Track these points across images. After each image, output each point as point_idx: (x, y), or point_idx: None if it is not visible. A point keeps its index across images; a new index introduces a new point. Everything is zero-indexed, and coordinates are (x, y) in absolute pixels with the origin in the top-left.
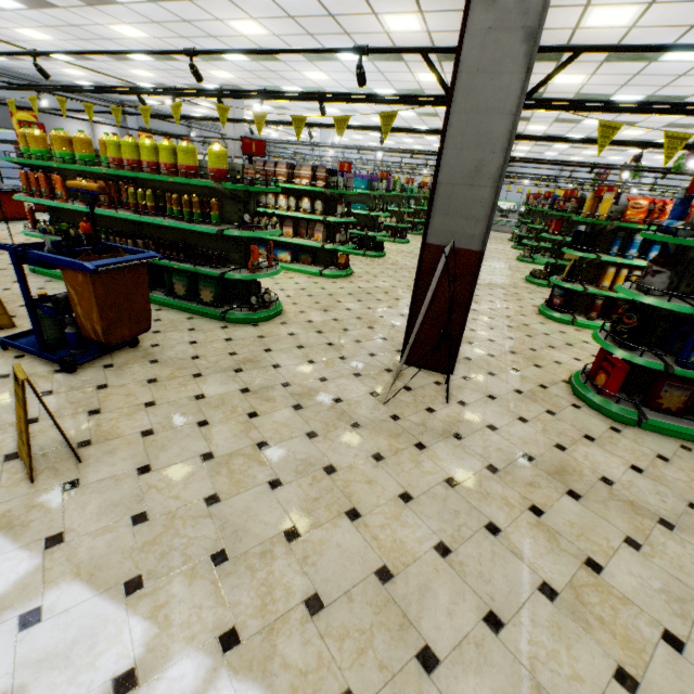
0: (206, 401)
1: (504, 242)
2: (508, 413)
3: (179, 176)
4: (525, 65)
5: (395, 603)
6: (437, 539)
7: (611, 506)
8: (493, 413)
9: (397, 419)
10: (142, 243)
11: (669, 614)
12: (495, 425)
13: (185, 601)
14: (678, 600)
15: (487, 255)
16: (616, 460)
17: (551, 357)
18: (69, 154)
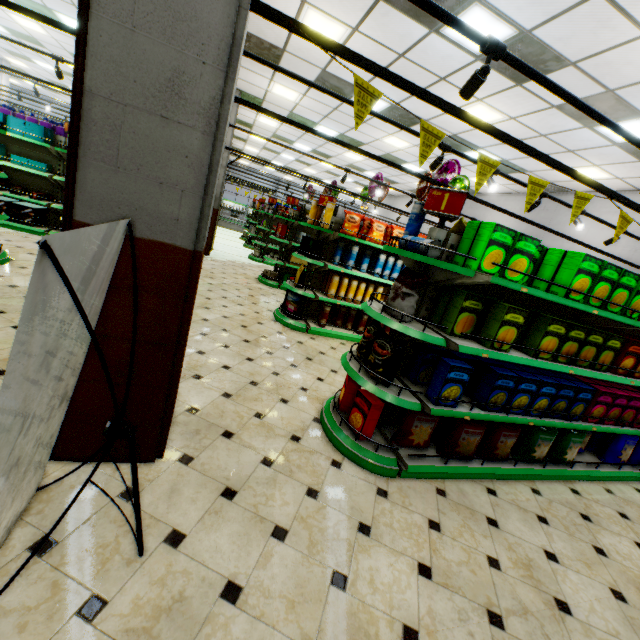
0: None
1: (237, 240)
2: (257, 527)
3: None
4: None
5: None
6: None
7: None
8: (234, 540)
9: None
10: None
11: None
12: (237, 580)
13: None
14: None
15: (220, 251)
16: (403, 564)
17: (296, 381)
18: None
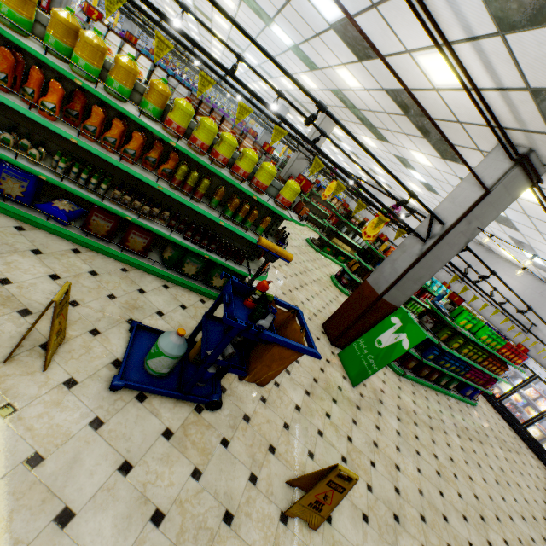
0: (304, 411)
1: None
2: (379, 379)
3: (252, 188)
4: (459, 251)
5: (429, 502)
6: (415, 466)
7: (422, 426)
8: (377, 380)
9: (363, 396)
10: (158, 211)
11: (450, 466)
12: (382, 389)
13: (408, 545)
14: (448, 460)
15: None
16: (409, 399)
17: None
18: (97, 70)
